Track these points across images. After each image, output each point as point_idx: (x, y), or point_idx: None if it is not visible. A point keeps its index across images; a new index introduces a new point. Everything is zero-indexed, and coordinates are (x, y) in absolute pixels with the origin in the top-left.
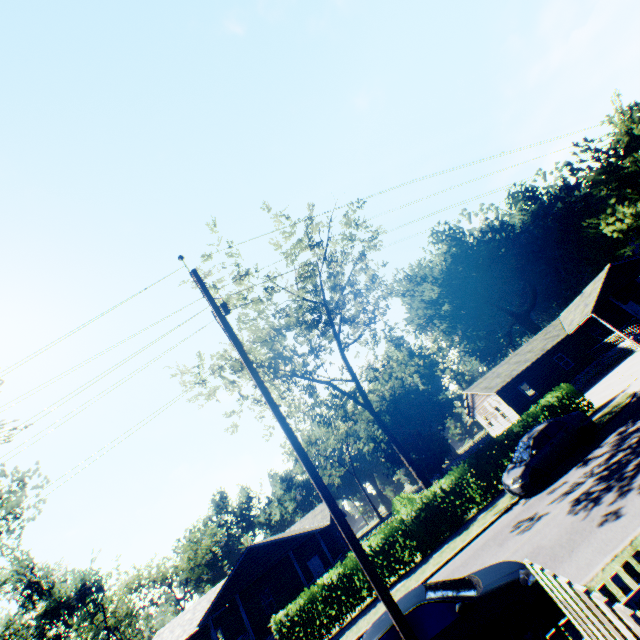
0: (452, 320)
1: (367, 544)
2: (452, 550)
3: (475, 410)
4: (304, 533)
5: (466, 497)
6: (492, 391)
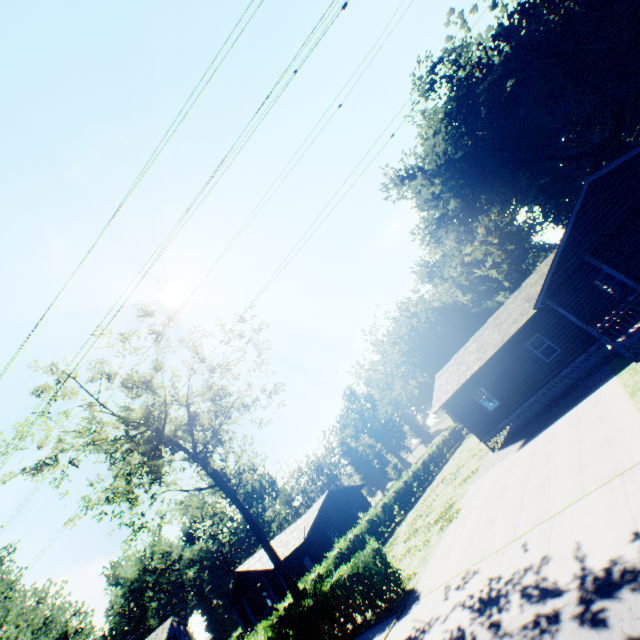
0: (465, 220)
1: None
2: None
3: None
4: (264, 569)
5: None
6: (432, 410)
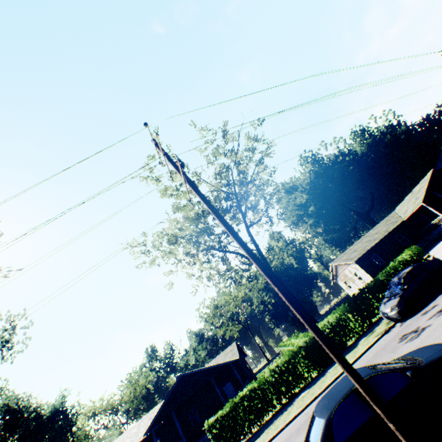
0: (316, 217)
1: (275, 365)
2: None
3: (337, 277)
4: (222, 364)
5: (348, 328)
6: (352, 260)
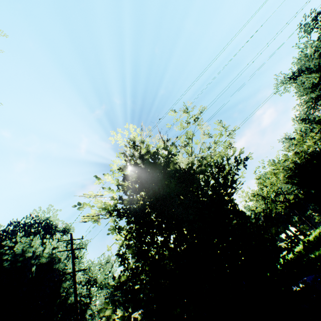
0: None
1: None
2: None
3: None
4: None
5: None
6: None
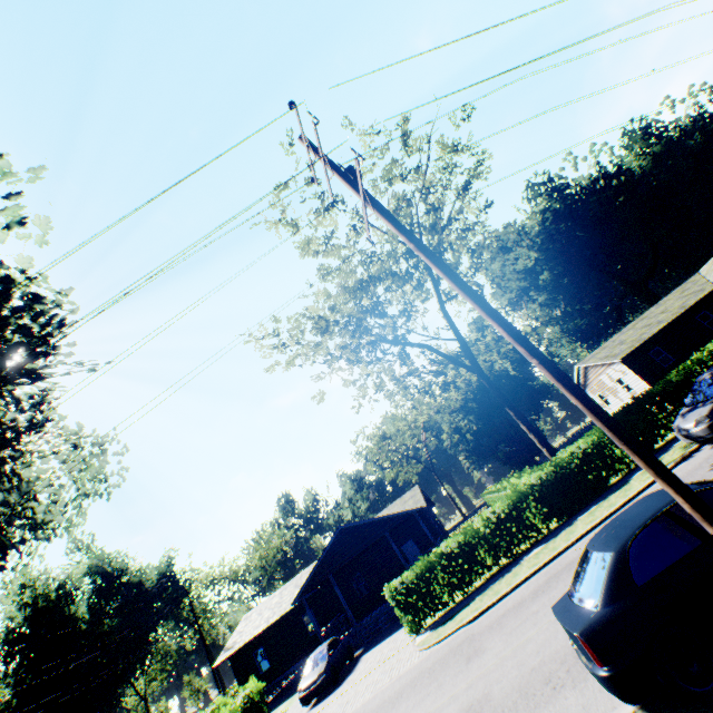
0: (552, 291)
1: (491, 511)
2: (610, 507)
3: (587, 388)
4: (401, 513)
5: (612, 458)
6: (617, 358)
